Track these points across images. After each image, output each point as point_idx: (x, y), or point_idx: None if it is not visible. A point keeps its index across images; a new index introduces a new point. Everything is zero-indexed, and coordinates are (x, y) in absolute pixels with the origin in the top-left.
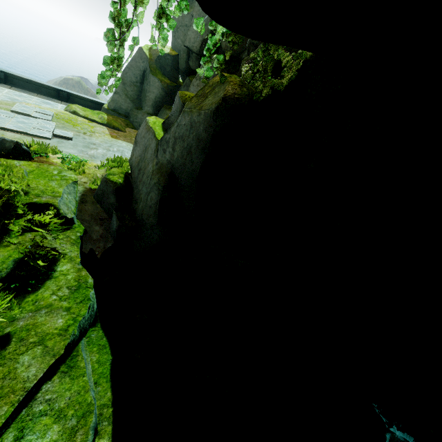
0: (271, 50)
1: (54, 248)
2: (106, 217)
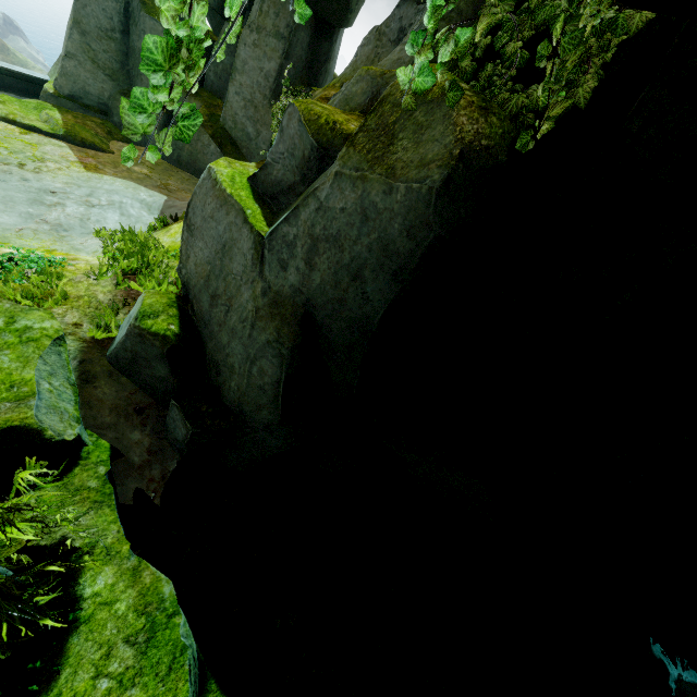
0: (581, 17)
1: (60, 543)
2: (149, 403)
